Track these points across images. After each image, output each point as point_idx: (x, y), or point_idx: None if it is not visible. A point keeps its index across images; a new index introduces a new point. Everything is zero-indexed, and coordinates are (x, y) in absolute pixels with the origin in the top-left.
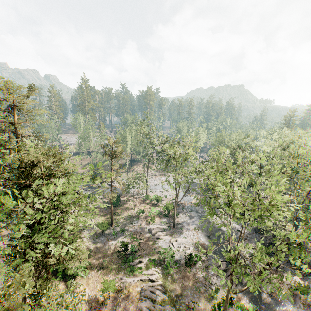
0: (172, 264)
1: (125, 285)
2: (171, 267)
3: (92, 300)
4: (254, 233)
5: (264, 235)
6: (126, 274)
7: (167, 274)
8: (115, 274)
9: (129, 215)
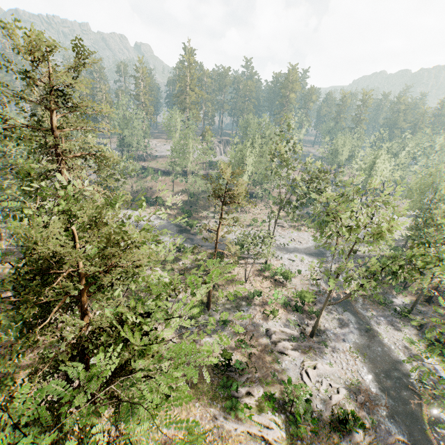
0: (306, 419)
1: (221, 432)
2: (302, 420)
3: (167, 444)
4: None
5: None
6: (224, 411)
7: (296, 436)
8: (206, 405)
9: (237, 295)
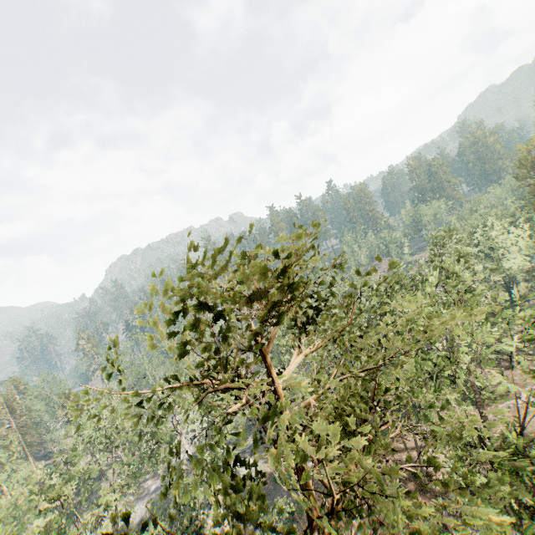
0: None
1: None
2: None
3: None
4: None
5: None
6: None
7: None
8: None
9: None
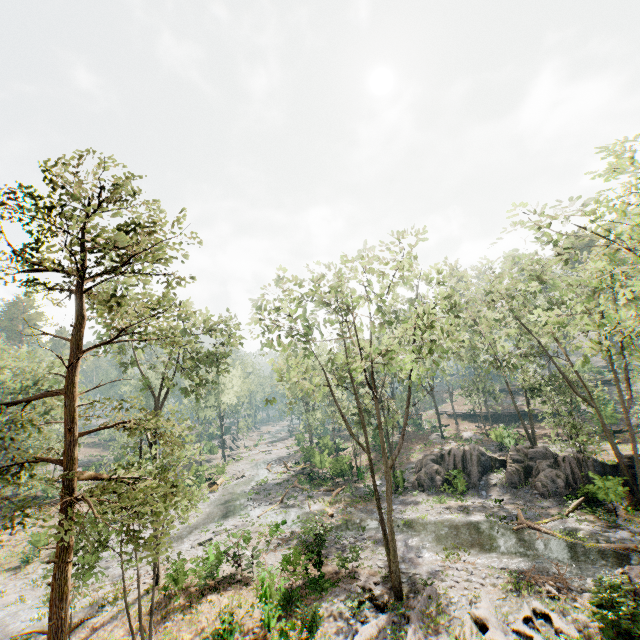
0: None
1: None
2: None
3: None
4: (519, 491)
5: (539, 477)
6: None
7: None
8: None
9: None
